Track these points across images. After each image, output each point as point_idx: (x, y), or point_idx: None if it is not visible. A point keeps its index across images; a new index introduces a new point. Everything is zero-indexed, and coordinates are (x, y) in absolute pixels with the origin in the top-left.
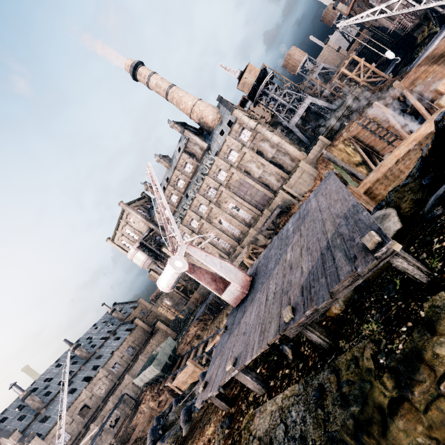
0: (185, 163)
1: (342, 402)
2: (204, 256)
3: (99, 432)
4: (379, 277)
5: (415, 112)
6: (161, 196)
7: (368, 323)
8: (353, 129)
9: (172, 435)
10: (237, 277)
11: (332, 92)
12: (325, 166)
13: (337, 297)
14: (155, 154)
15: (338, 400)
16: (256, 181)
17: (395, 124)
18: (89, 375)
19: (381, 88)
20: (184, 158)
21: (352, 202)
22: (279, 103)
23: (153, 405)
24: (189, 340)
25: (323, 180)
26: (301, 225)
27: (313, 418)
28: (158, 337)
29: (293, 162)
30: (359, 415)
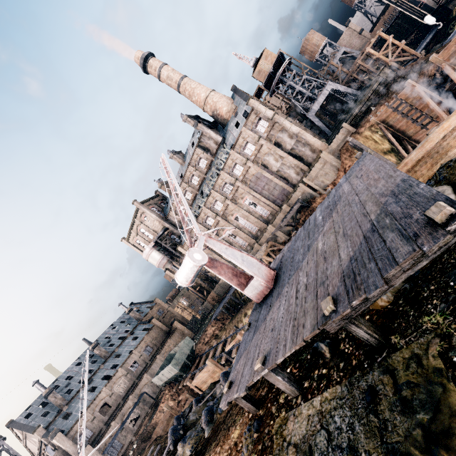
0: (199, 159)
1: (403, 408)
2: (224, 249)
3: (119, 429)
4: (439, 262)
5: (454, 90)
6: (176, 187)
7: (429, 315)
8: (382, 113)
9: (193, 436)
10: (260, 271)
11: (355, 77)
12: (349, 156)
13: (392, 284)
14: (168, 150)
15: (398, 406)
16: (274, 175)
17: (432, 104)
18: (108, 374)
19: (413, 66)
20: (198, 153)
21: (400, 177)
22: (297, 92)
23: (172, 404)
24: (207, 340)
25: (356, 162)
26: (332, 212)
27: (364, 426)
28: (176, 337)
29: (314, 153)
30: (430, 424)
